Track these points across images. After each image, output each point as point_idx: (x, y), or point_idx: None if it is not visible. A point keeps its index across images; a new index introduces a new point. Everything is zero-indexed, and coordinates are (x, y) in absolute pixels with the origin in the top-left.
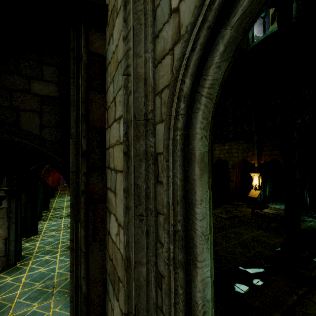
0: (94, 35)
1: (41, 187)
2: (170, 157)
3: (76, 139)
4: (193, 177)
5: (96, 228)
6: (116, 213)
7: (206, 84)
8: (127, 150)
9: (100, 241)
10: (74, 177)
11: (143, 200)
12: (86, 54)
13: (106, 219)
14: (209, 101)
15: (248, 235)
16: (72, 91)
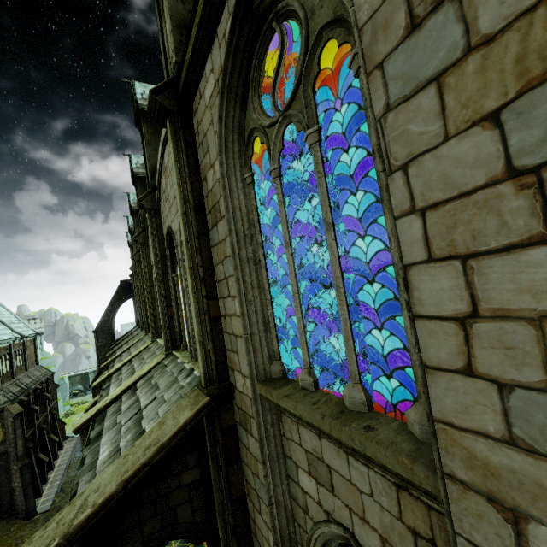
0: (224, 411)
1: None
2: None
3: (223, 514)
4: None
5: None
6: None
7: None
8: None
9: None
10: None
11: None
12: (221, 436)
13: None
14: None
15: None
16: (213, 470)
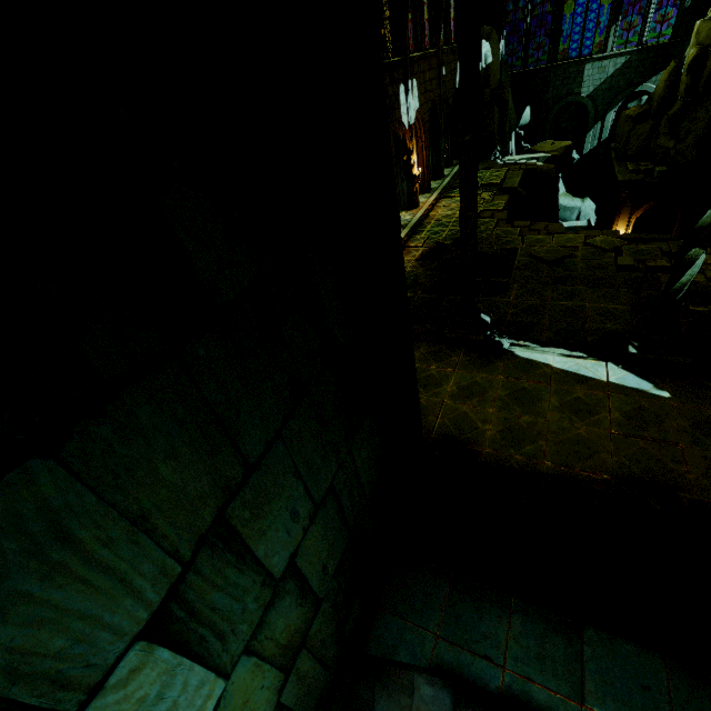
0: None
1: None
2: None
3: None
4: None
5: None
6: None
7: None
8: None
9: None
10: None
11: None
12: None
13: None
14: None
15: (576, 303)
16: None
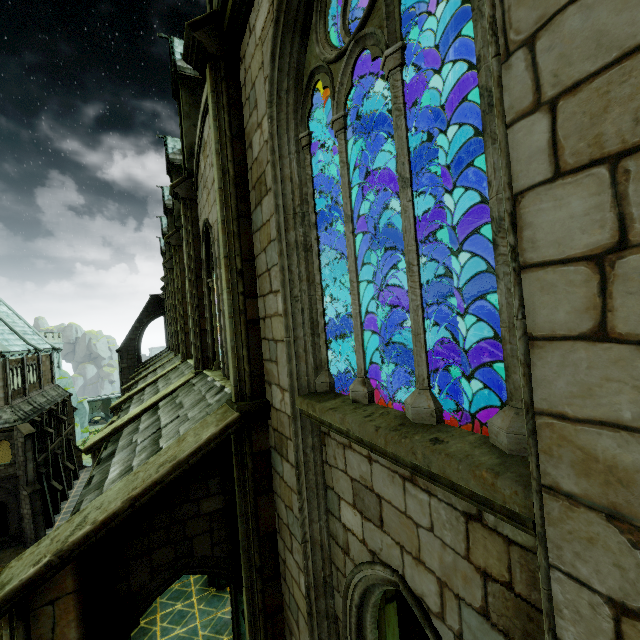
0: (256, 432)
1: None
2: (348, 636)
3: (248, 551)
4: None
5: None
6: None
7: (370, 600)
8: (310, 609)
9: None
10: (250, 592)
11: None
12: (251, 461)
13: (285, 630)
14: (374, 608)
15: None
16: (239, 500)
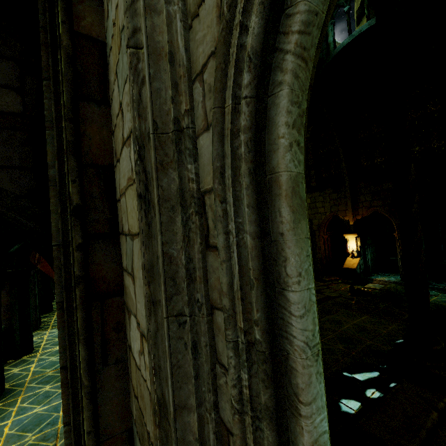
0: (81, 4)
1: (36, 279)
2: (228, 193)
3: (61, 187)
4: (279, 229)
5: (107, 342)
6: (137, 312)
7: (293, 24)
8: (145, 190)
9: (118, 364)
10: (61, 253)
11: (183, 285)
12: (67, 35)
13: (126, 323)
14: (301, 66)
15: (350, 324)
16: (47, 101)
